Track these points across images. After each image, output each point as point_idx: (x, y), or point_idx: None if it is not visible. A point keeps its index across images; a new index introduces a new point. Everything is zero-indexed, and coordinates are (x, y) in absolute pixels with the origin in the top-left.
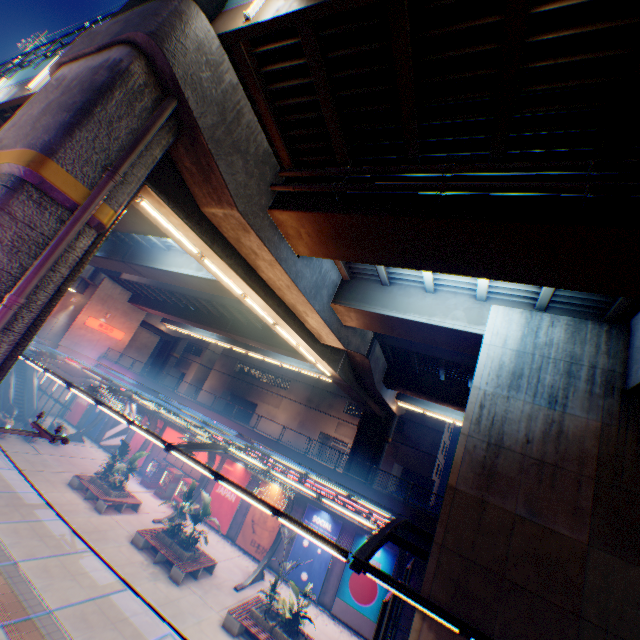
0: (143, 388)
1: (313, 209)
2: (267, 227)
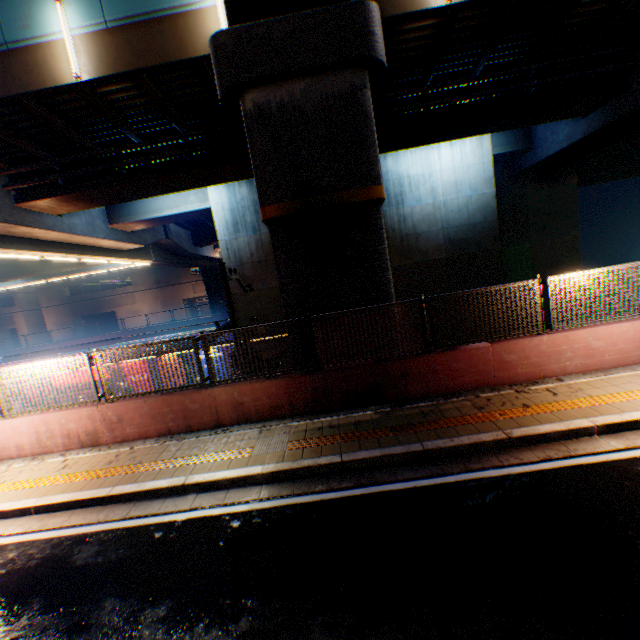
0: (4, 360)
1: (51, 196)
2: (26, 216)
